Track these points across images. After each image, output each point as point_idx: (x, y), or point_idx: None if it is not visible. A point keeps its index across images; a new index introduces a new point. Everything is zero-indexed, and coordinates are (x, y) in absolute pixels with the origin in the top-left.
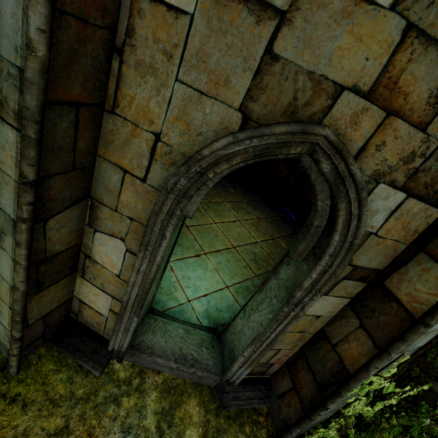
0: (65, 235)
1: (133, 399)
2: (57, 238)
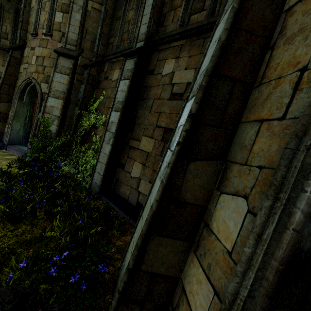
0: (4, 109)
1: (1, 152)
2: (2, 108)
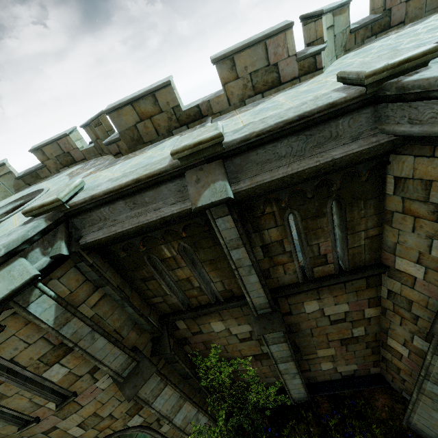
0: None
1: None
2: None
